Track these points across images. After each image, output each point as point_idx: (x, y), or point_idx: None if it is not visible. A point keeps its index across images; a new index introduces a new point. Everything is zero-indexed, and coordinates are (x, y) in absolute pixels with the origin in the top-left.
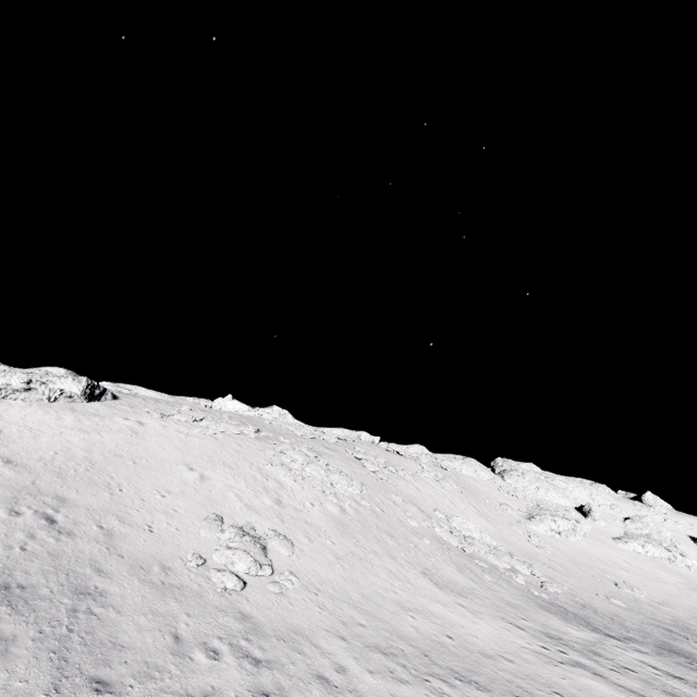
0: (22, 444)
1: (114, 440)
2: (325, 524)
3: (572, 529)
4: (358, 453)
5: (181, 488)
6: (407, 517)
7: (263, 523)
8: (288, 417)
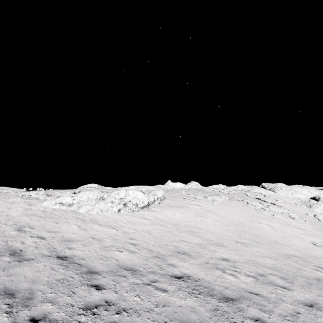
0: (217, 232)
1: (217, 217)
2: (322, 233)
3: None
4: (255, 196)
5: (280, 234)
6: (320, 221)
7: (321, 241)
8: (199, 185)
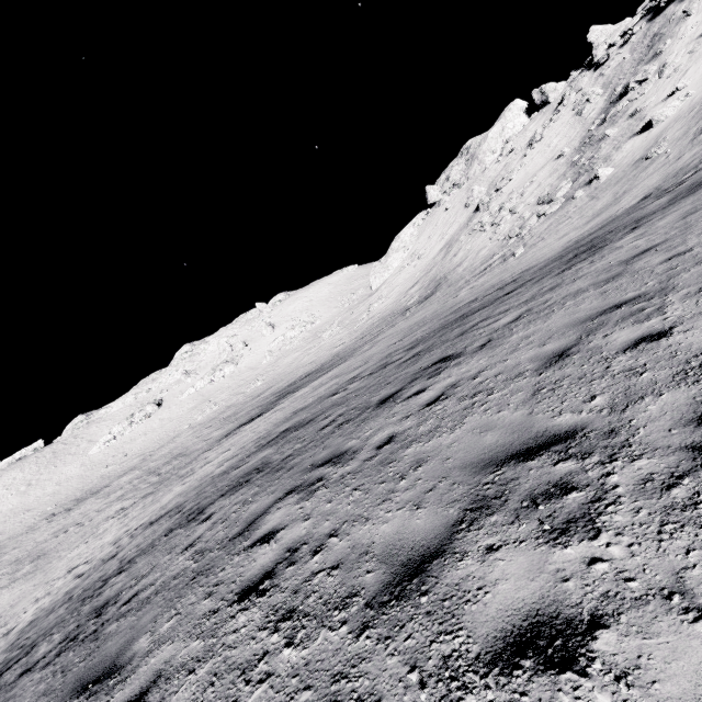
0: None
1: None
2: None
3: (128, 426)
4: None
5: None
6: None
7: None
8: None
